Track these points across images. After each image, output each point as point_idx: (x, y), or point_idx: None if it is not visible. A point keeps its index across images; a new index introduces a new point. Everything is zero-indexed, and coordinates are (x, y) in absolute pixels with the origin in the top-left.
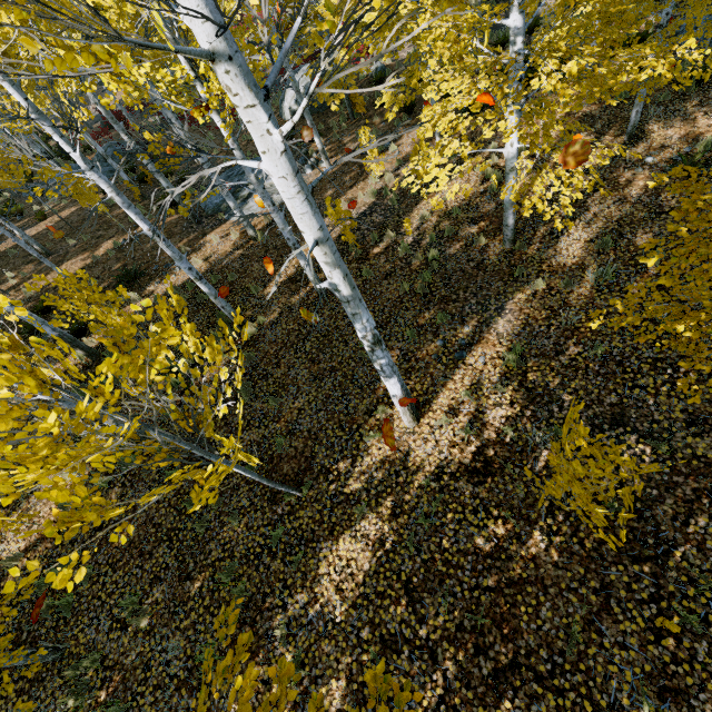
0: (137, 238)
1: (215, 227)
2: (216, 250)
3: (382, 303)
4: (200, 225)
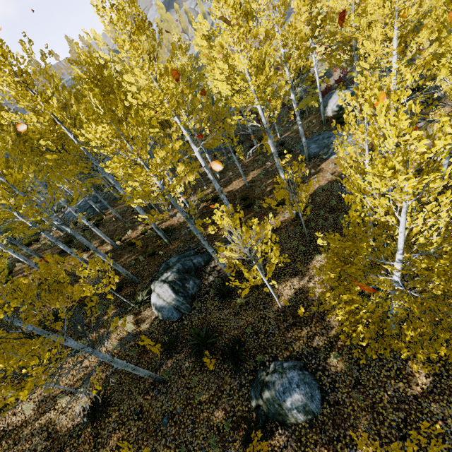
0: (272, 169)
1: (322, 162)
2: (335, 170)
3: None
4: (310, 161)
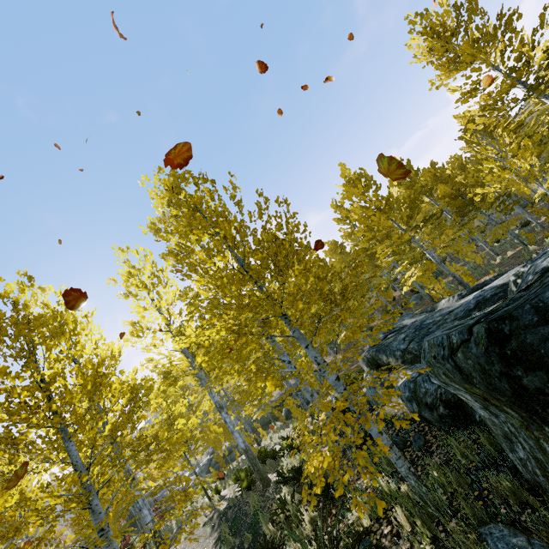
0: None
1: None
2: None
3: (544, 231)
4: None
